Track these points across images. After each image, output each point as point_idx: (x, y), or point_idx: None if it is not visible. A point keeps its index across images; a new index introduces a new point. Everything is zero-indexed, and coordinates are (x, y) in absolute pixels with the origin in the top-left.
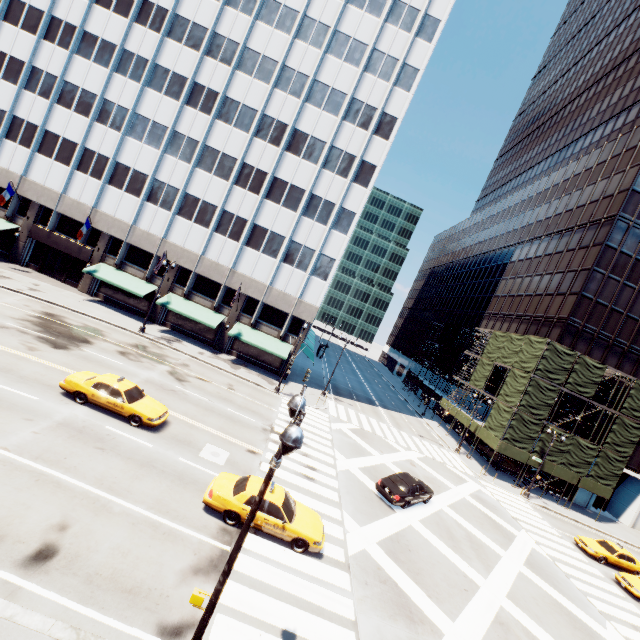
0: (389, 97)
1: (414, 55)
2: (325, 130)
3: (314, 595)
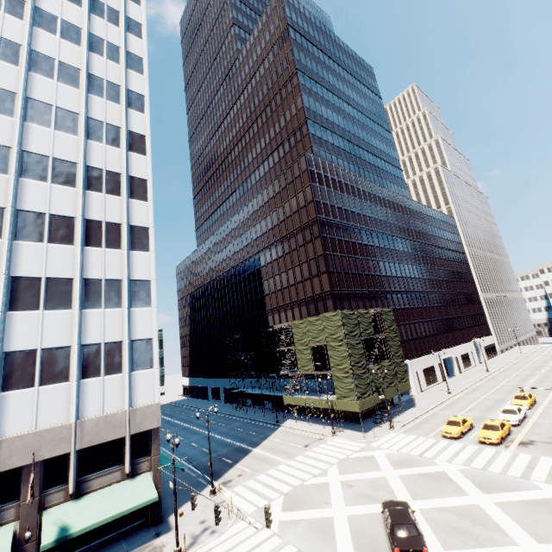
0: (128, 161)
1: (134, 123)
2: (66, 204)
3: None
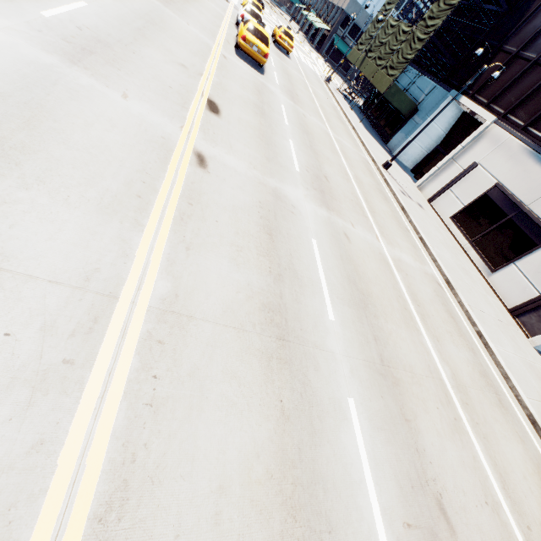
0: None
1: None
2: None
3: None
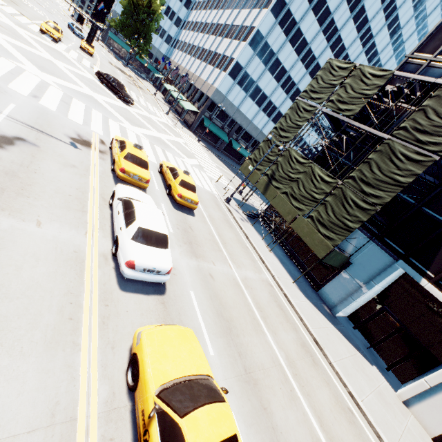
0: None
1: None
2: None
3: (21, 19)
